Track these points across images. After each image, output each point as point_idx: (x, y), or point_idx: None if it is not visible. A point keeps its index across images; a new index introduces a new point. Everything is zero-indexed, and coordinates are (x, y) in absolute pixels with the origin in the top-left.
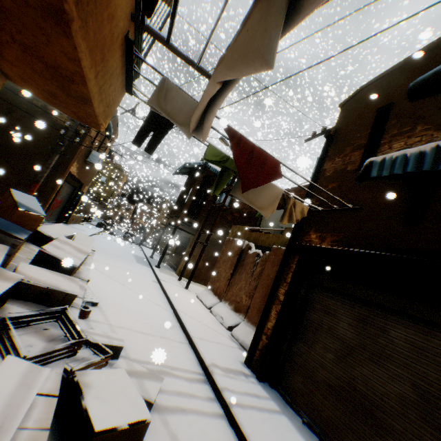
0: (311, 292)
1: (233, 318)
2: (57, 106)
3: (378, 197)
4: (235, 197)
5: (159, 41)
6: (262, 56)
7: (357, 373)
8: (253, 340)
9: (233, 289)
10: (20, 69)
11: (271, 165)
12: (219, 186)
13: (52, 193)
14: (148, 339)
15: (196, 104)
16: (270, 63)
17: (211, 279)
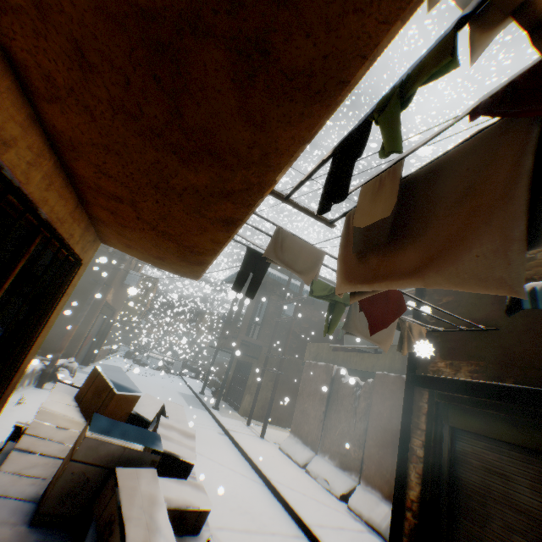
0: (458, 441)
1: (343, 479)
2: (153, 263)
3: (515, 315)
4: (348, 333)
5: (276, 197)
6: (508, 287)
7: None
8: (392, 518)
9: (331, 434)
10: (134, 242)
11: (394, 298)
12: (332, 324)
13: (86, 331)
14: (259, 540)
15: (311, 247)
16: (521, 294)
17: (295, 420)
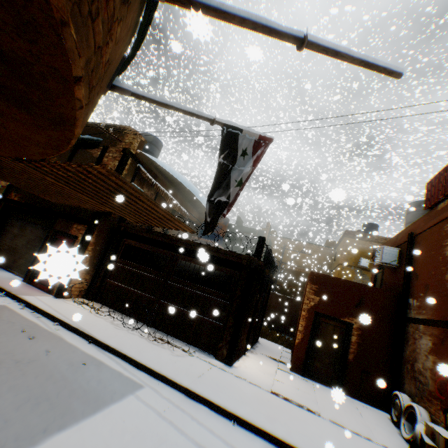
0: (10, 219)
1: None
2: None
3: None
4: None
5: None
6: None
7: (16, 243)
8: None
9: None
10: None
11: None
12: None
13: None
14: None
15: None
16: None
17: None
